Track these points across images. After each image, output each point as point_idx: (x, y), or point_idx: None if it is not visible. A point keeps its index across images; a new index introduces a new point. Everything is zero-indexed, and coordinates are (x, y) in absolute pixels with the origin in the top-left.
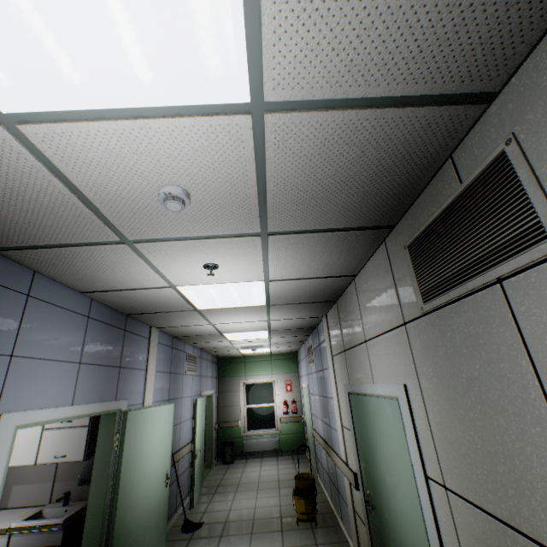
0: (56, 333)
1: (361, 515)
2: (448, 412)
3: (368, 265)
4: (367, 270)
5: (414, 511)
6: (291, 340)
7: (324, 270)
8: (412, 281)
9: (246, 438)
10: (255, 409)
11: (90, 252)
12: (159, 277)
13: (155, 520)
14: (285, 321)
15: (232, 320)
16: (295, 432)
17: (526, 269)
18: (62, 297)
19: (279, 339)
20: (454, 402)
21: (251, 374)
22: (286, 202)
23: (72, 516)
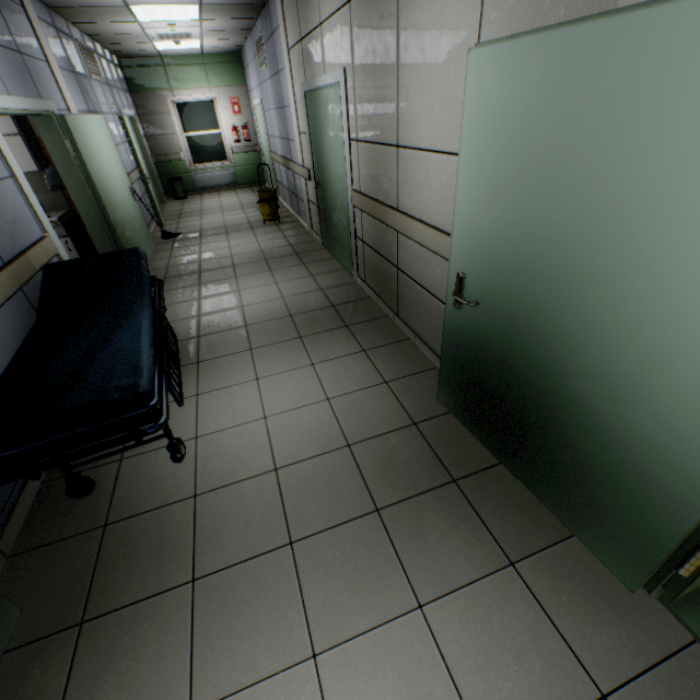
0: None
1: (314, 200)
2: (364, 85)
3: None
4: None
5: (342, 169)
6: (233, 28)
7: None
8: None
9: (195, 173)
10: (197, 139)
11: None
12: None
13: (139, 226)
14: None
15: None
16: (251, 164)
17: None
18: None
19: (214, 25)
20: (368, 75)
21: (180, 89)
22: None
23: (62, 218)
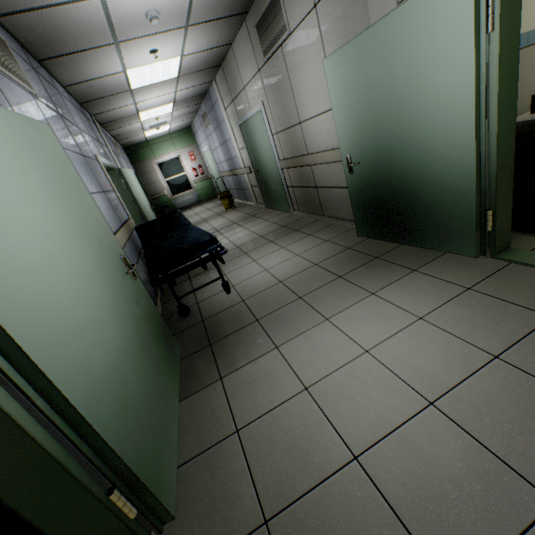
0: (76, 116)
1: (255, 184)
2: (275, 104)
3: (239, 36)
4: (239, 40)
5: (271, 153)
6: (188, 112)
7: (215, 43)
8: (259, 47)
9: (175, 201)
10: (173, 181)
11: (92, 54)
12: (120, 65)
13: None
14: (186, 91)
15: (151, 97)
16: (207, 187)
17: (285, 41)
18: (62, 92)
19: (179, 113)
20: (276, 99)
21: (160, 155)
22: (200, 10)
23: None
